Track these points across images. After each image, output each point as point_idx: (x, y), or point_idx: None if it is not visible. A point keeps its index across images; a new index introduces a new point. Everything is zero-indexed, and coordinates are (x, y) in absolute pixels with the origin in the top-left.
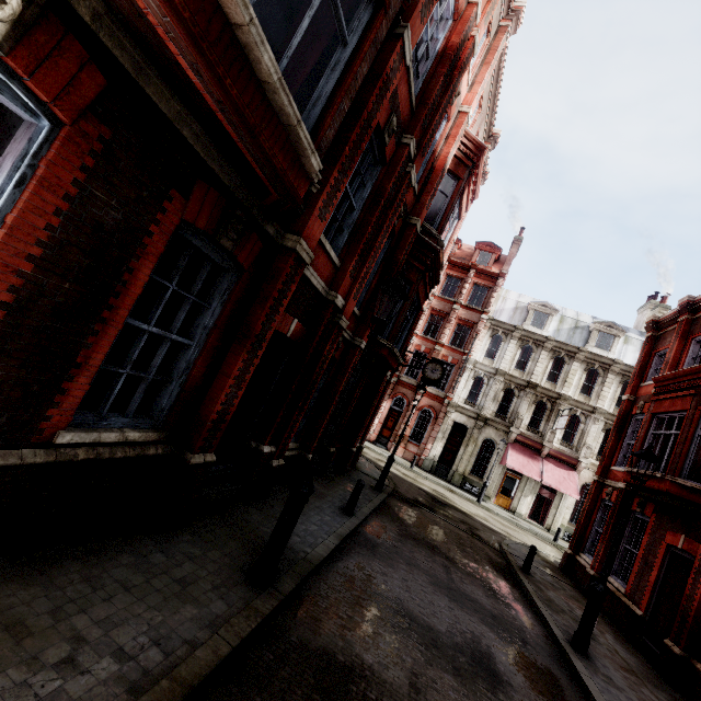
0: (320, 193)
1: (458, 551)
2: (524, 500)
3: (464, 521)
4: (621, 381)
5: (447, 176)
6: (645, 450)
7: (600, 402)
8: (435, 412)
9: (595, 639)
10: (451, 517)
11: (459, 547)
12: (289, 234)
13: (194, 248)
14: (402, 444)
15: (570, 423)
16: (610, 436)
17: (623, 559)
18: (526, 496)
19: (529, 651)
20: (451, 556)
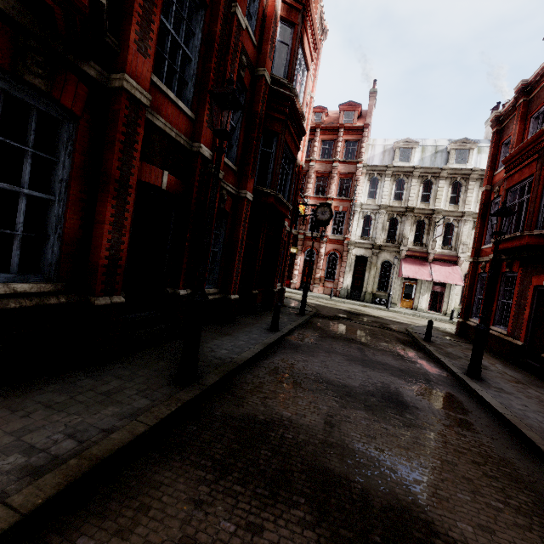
0: (129, 24)
1: (371, 338)
2: (422, 298)
3: (376, 321)
4: (481, 185)
5: (283, 26)
6: (500, 207)
7: (467, 206)
8: (339, 253)
9: (487, 368)
10: (365, 321)
11: (372, 336)
12: (113, 75)
13: (2, 92)
14: (320, 284)
15: (446, 230)
16: (477, 224)
17: (502, 311)
18: (423, 295)
19: (432, 385)
20: (365, 342)
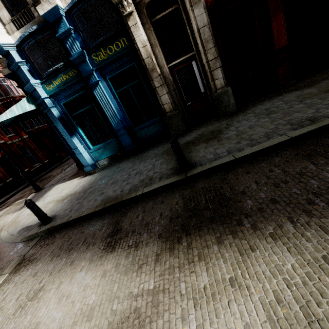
0: None
1: None
2: None
3: None
4: None
5: None
6: None
7: None
8: None
9: None
10: None
11: None
12: None
13: None
14: None
15: None
16: None
17: None
18: None
19: None
20: None
